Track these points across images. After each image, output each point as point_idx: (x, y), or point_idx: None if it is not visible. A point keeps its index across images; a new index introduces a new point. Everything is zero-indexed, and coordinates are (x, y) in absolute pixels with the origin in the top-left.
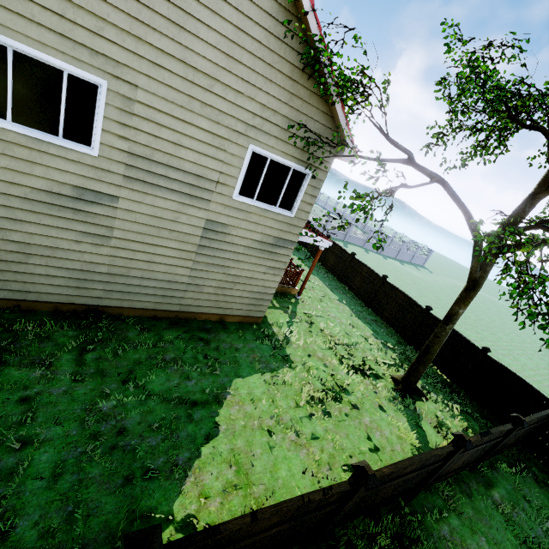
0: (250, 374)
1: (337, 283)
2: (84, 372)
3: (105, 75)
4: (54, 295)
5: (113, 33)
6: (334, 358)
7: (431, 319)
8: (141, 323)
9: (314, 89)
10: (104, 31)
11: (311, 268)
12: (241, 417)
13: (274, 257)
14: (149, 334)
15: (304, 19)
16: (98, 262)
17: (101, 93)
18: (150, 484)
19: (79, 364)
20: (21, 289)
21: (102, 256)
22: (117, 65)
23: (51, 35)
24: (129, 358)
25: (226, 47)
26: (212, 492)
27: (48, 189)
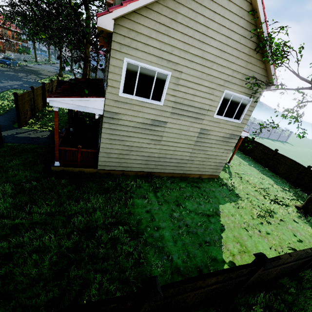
0: (224, 203)
1: (244, 155)
2: (160, 201)
3: (171, 70)
4: (136, 168)
5: (177, 51)
6: (260, 195)
7: (311, 173)
8: (168, 179)
9: (258, 58)
10: (173, 51)
11: (236, 148)
12: (230, 222)
13: (228, 144)
14: (174, 184)
15: (259, 25)
16: (154, 152)
17: (168, 78)
18: (209, 247)
19: (156, 197)
20: (125, 166)
21: (156, 149)
22: (176, 65)
23: (154, 58)
24: (173, 195)
25: (221, 47)
26: (235, 253)
27: (142, 122)
